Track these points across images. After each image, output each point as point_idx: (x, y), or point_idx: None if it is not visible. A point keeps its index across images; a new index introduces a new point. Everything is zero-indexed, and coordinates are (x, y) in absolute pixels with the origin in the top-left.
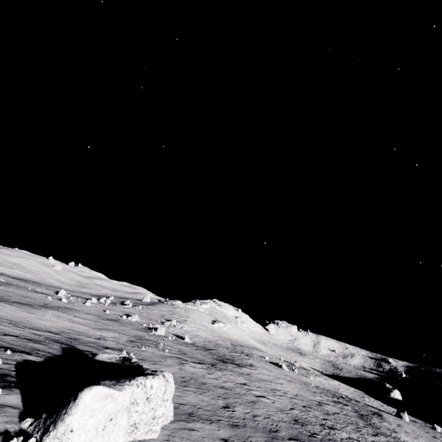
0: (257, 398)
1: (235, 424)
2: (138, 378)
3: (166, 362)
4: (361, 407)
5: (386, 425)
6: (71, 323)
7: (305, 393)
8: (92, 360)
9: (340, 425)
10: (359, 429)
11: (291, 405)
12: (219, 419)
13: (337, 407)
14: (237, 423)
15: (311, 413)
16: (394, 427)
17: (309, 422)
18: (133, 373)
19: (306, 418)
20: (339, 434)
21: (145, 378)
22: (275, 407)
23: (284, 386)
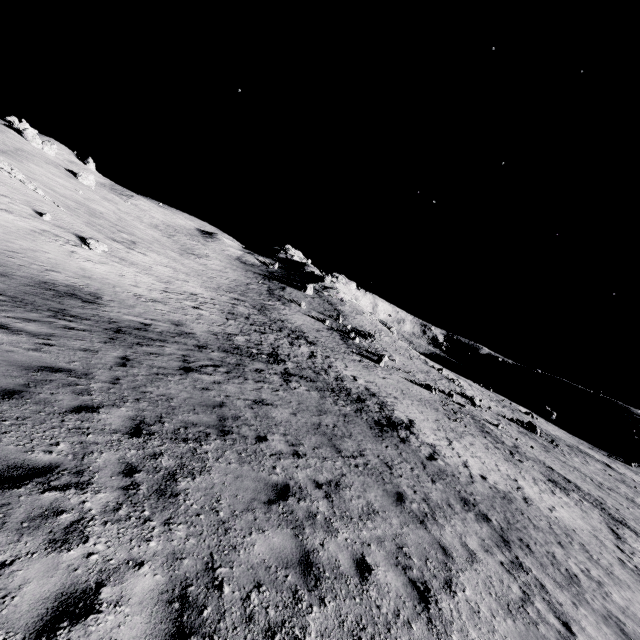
0: None
1: None
2: None
3: None
4: None
5: None
6: None
7: None
8: None
9: None
10: None
11: None
12: None
13: None
14: None
15: None
16: None
17: None
18: None
19: None
20: None
21: None
22: None
23: None
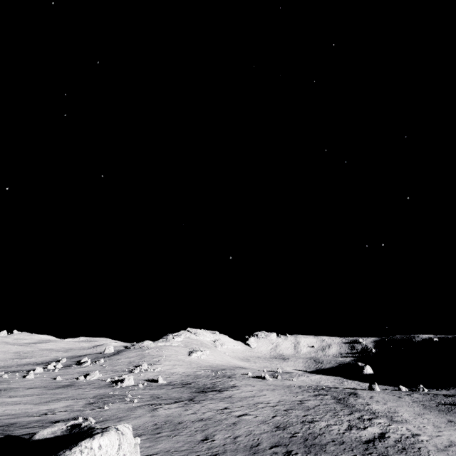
0: (239, 418)
1: (214, 454)
2: (82, 442)
3: (135, 414)
4: (339, 392)
5: (360, 401)
6: (4, 407)
7: (288, 396)
8: (30, 442)
9: (319, 416)
10: (336, 414)
11: (273, 413)
12: (197, 455)
13: (317, 400)
14: (217, 452)
15: (293, 414)
16: (367, 400)
17: (290, 424)
18: (78, 440)
19: (288, 421)
20: (318, 425)
21: (91, 439)
22: (257, 421)
23: (267, 396)
